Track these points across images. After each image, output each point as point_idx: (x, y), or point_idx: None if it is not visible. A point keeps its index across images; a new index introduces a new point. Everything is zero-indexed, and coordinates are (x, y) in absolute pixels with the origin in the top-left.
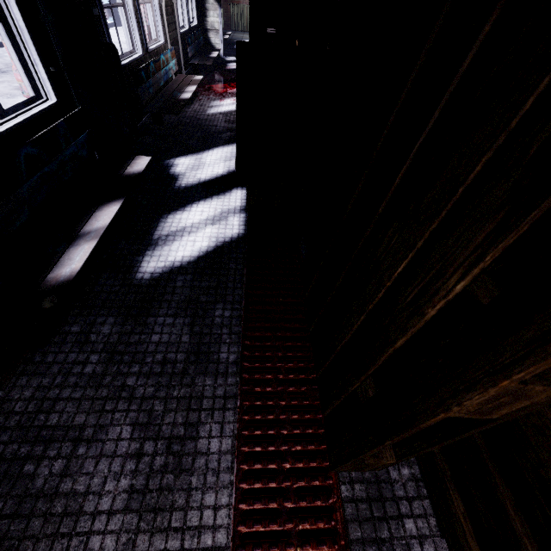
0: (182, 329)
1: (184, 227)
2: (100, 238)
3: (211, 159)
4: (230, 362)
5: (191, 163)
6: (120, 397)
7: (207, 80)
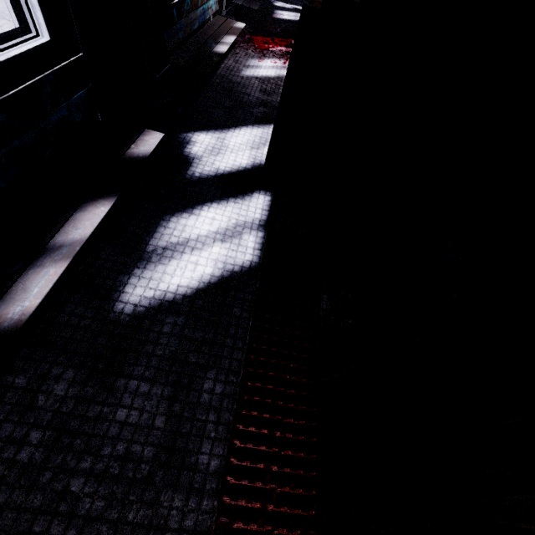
0: (159, 405)
1: (187, 239)
2: (73, 257)
3: (236, 142)
4: (210, 471)
5: (212, 143)
6: (57, 511)
7: (248, 28)
